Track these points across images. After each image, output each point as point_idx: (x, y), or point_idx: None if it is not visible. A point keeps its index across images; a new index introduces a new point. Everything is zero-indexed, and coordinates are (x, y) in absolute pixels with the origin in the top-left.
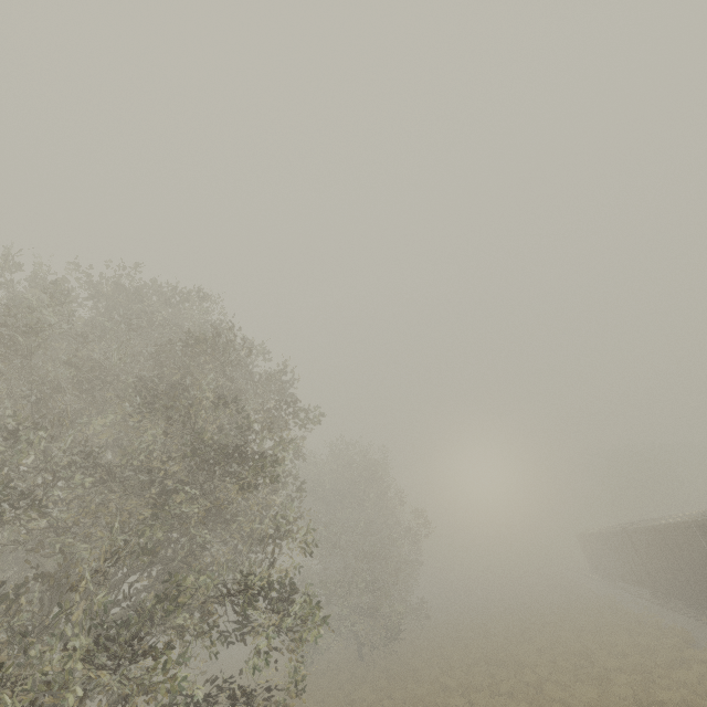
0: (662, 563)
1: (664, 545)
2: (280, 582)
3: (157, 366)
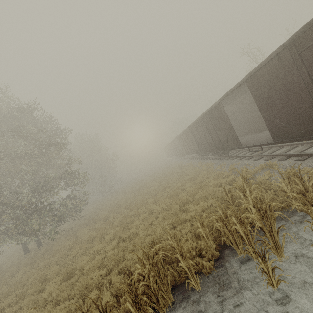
0: (175, 149)
1: (174, 144)
2: (74, 172)
3: (3, 121)
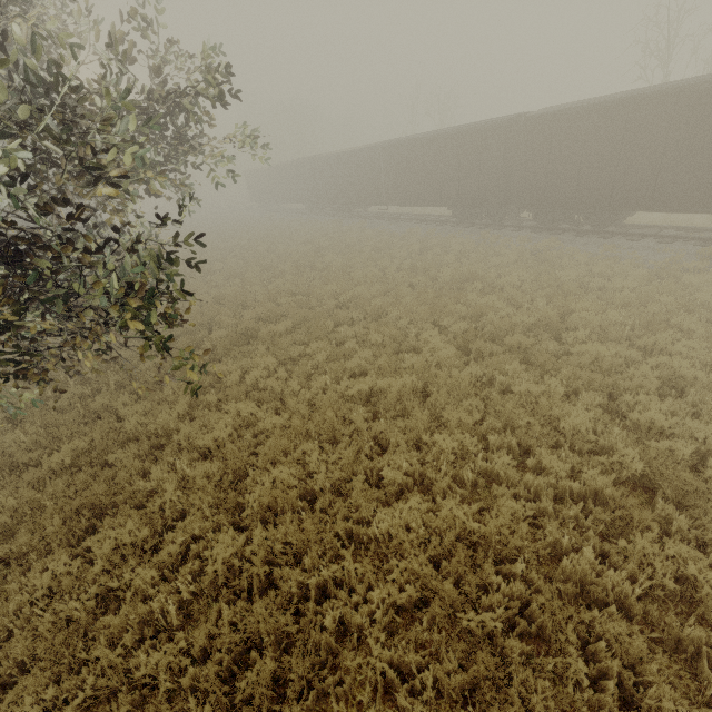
0: (335, 182)
1: (345, 167)
2: None
3: None
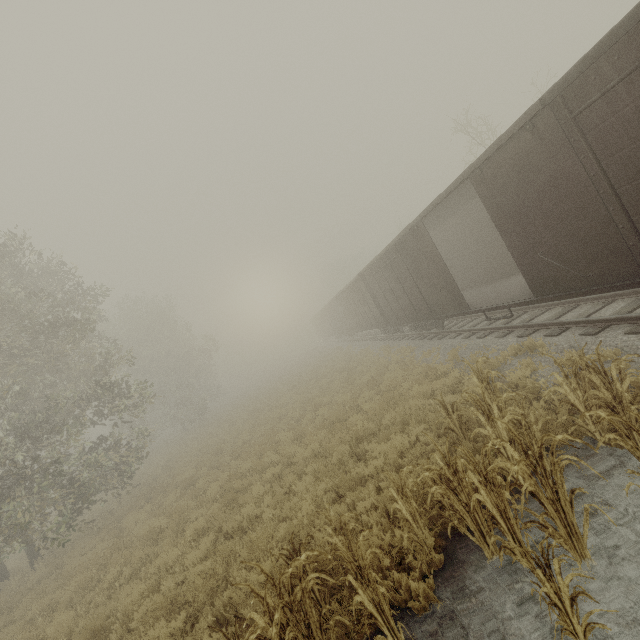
0: (334, 321)
1: (332, 311)
2: (115, 383)
3: None
